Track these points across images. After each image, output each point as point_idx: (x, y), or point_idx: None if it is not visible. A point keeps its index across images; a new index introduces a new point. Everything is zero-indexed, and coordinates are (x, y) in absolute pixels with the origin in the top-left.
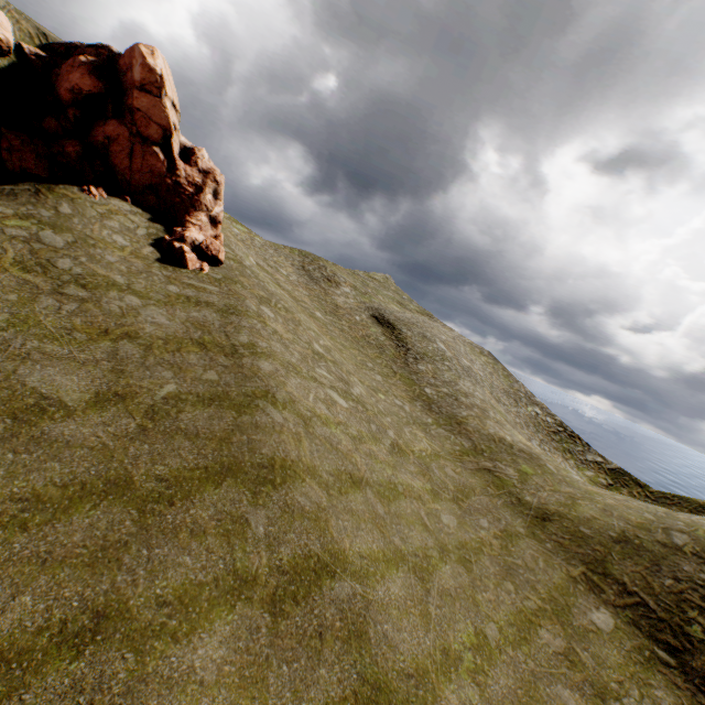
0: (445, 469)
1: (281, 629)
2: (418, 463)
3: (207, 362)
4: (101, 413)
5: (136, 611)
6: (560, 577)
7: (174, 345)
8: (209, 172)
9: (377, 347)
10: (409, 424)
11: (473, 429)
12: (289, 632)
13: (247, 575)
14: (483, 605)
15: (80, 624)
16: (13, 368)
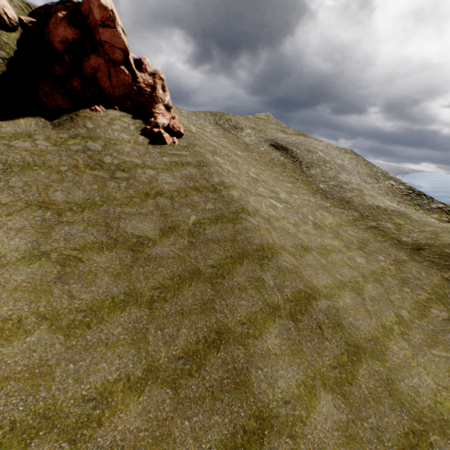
0: (348, 232)
1: (300, 327)
2: (331, 231)
3: (204, 199)
4: (168, 239)
5: (233, 329)
6: (437, 280)
7: (183, 193)
8: (155, 73)
9: (280, 165)
10: (317, 210)
11: (357, 204)
12: (304, 328)
13: (274, 305)
14: (395, 301)
15: (212, 337)
16: (117, 225)
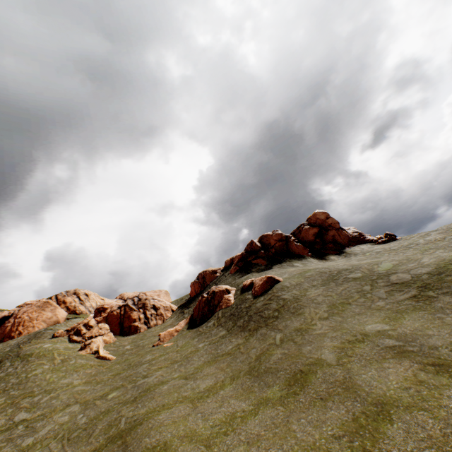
0: None
1: None
2: None
3: None
4: None
5: None
6: None
7: None
8: (348, 228)
9: None
10: None
11: None
12: None
13: None
14: None
15: None
16: None
